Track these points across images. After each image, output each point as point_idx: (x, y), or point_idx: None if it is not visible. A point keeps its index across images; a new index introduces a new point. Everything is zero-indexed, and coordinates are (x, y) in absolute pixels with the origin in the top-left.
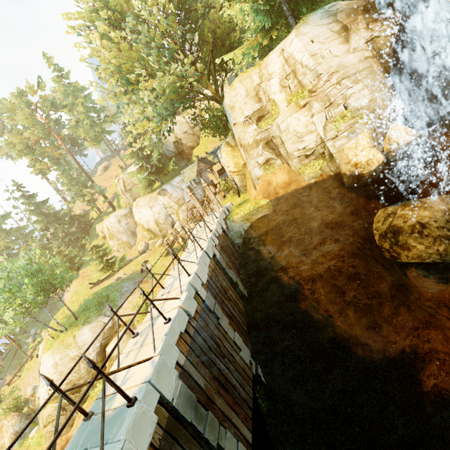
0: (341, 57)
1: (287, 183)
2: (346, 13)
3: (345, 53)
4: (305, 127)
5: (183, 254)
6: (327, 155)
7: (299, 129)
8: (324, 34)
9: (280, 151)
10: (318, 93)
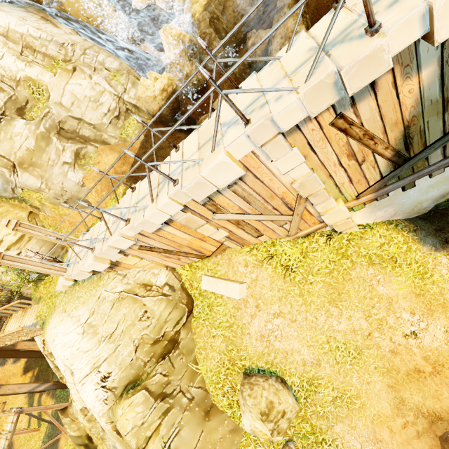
0: (66, 35)
1: (121, 158)
2: (34, 10)
3: (66, 34)
4: (93, 90)
5: (155, 205)
6: (132, 108)
7: (88, 94)
8: (30, 18)
9: (82, 135)
10: (76, 61)
